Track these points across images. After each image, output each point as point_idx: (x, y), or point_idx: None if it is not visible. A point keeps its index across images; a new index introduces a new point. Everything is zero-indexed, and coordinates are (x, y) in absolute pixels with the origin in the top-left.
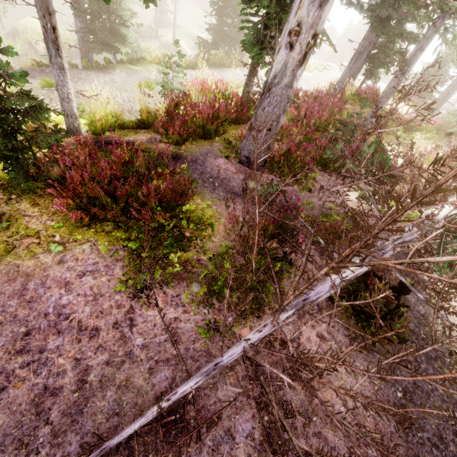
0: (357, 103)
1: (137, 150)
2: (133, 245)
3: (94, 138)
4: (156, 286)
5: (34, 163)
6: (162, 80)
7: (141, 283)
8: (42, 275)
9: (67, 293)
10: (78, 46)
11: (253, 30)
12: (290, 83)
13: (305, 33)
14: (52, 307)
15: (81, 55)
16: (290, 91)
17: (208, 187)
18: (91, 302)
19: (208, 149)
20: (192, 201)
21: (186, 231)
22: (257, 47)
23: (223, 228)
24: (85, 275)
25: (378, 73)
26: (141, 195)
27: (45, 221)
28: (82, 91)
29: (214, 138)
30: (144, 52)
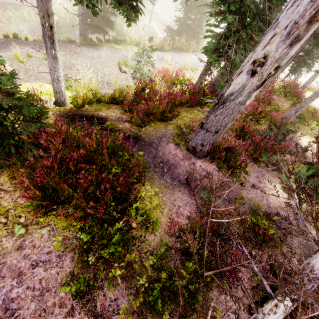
0: (282, 96)
1: (106, 127)
2: (85, 237)
3: (75, 111)
4: (97, 290)
5: (16, 144)
6: (135, 66)
7: (84, 286)
8: (0, 262)
9: (18, 285)
10: (79, 25)
11: (215, 39)
12: (244, 102)
13: (269, 65)
14: (1, 300)
15: (79, 32)
16: (242, 107)
17: (158, 172)
18: (37, 297)
19: (162, 133)
20: (143, 186)
21: (133, 222)
22: (216, 54)
23: (165, 219)
24: (37, 266)
25: (300, 70)
26: (98, 193)
27: (16, 198)
28: (74, 64)
29: (169, 120)
30: (126, 36)
